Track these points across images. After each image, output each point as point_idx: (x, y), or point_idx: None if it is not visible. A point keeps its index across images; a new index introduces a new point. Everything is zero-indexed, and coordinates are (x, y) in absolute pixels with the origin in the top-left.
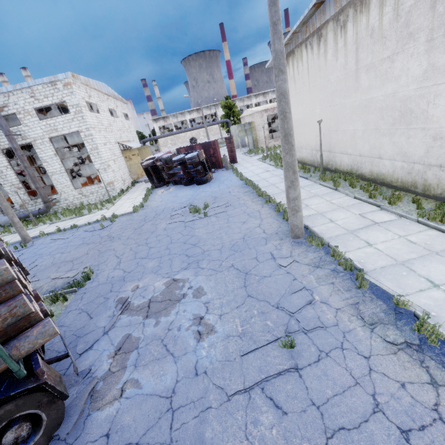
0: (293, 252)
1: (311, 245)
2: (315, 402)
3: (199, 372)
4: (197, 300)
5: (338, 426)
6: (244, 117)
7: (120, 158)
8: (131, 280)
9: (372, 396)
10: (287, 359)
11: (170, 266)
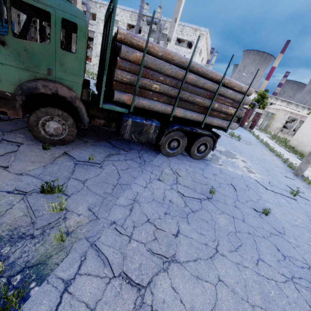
0: (293, 178)
1: (304, 181)
2: (303, 209)
3: (252, 178)
4: (244, 163)
5: None
6: (269, 108)
7: None
8: None
9: None
10: (292, 196)
11: (225, 146)
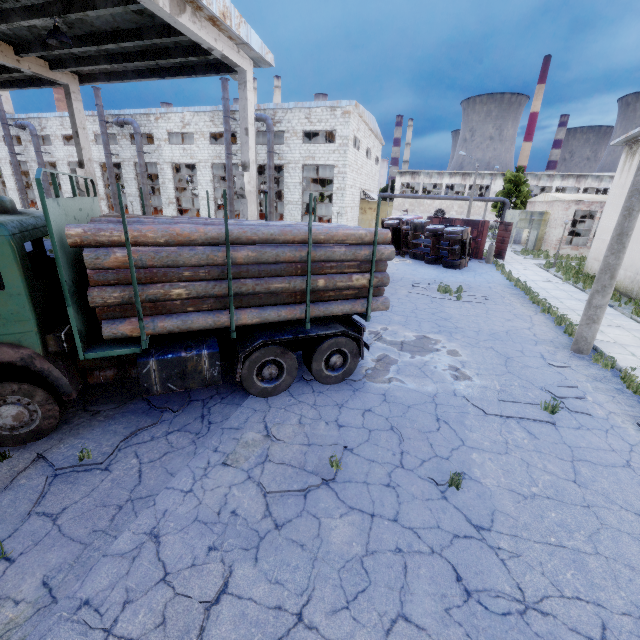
0: (570, 361)
1: (596, 364)
2: (567, 443)
3: (457, 395)
4: (452, 357)
5: (585, 459)
6: (534, 203)
7: (356, 207)
8: (379, 322)
9: (626, 460)
10: (546, 417)
11: (418, 326)
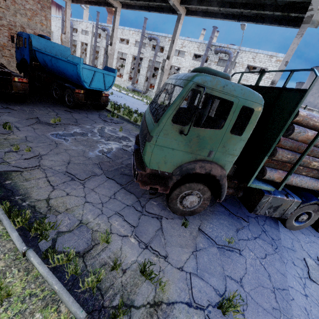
0: None
1: None
2: None
3: None
4: None
5: None
6: None
7: None
8: None
9: None
10: None
11: None
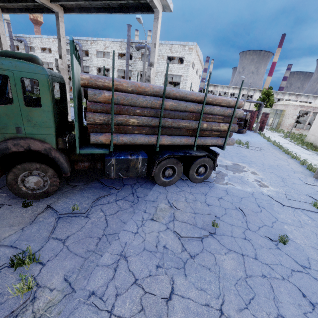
0: (315, 183)
1: None
2: None
3: (264, 194)
4: (254, 175)
5: None
6: (277, 105)
7: None
8: None
9: None
10: (315, 209)
11: (231, 158)
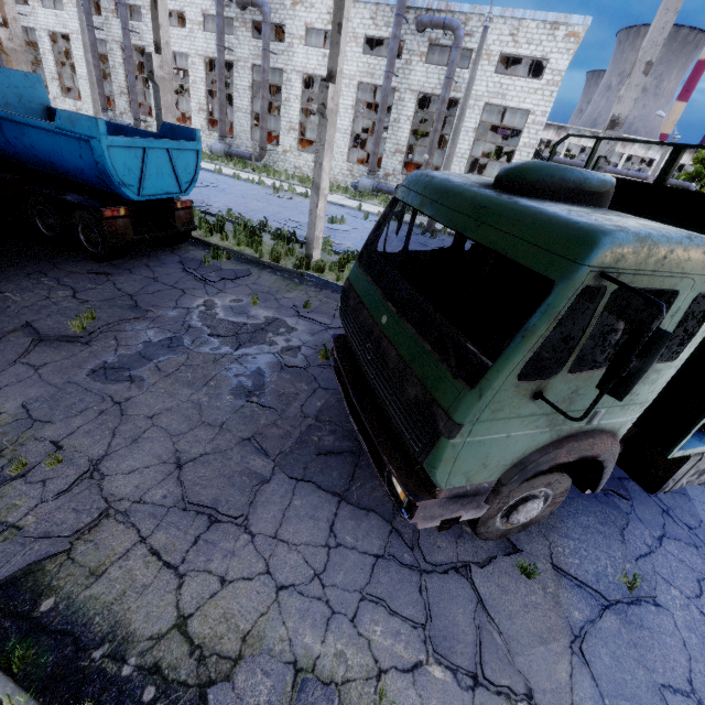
0: None
1: None
2: None
3: None
4: None
5: None
6: None
7: None
8: None
9: None
10: None
11: None
